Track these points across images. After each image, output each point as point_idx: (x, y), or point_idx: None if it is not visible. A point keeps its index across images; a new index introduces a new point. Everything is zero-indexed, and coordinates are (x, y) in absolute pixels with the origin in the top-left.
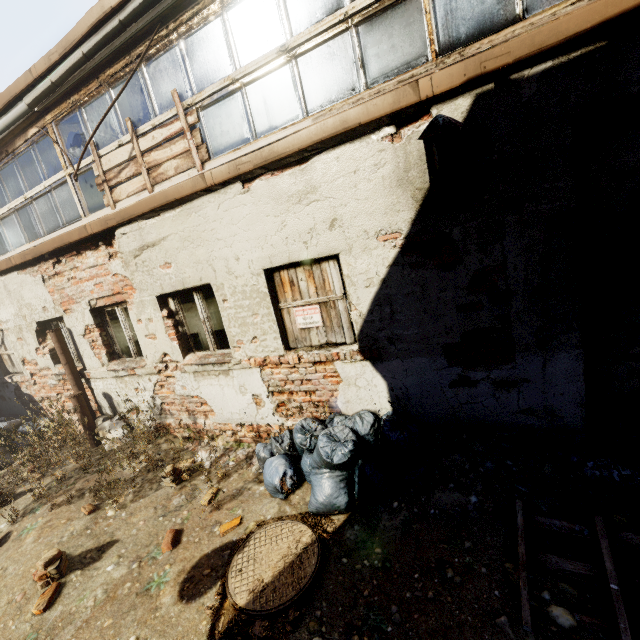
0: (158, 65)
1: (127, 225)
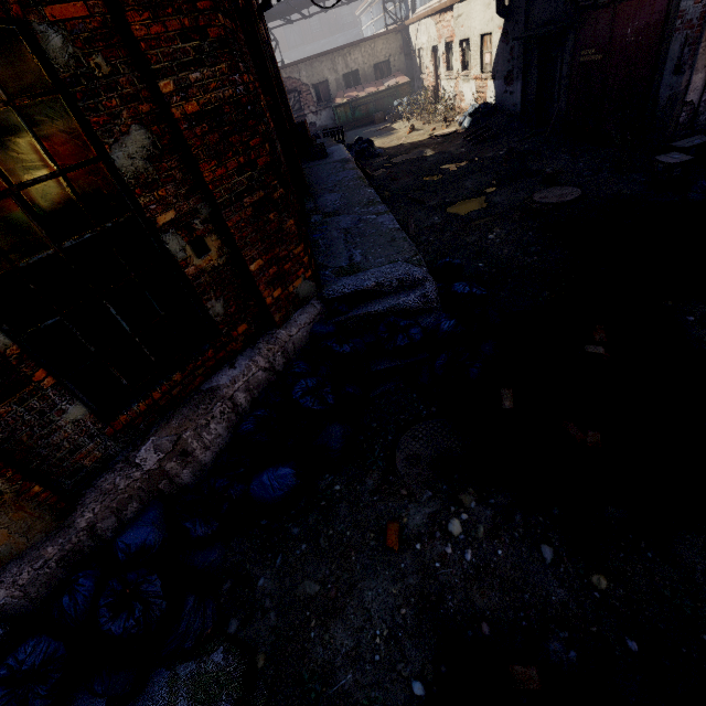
0: None
1: (456, 5)
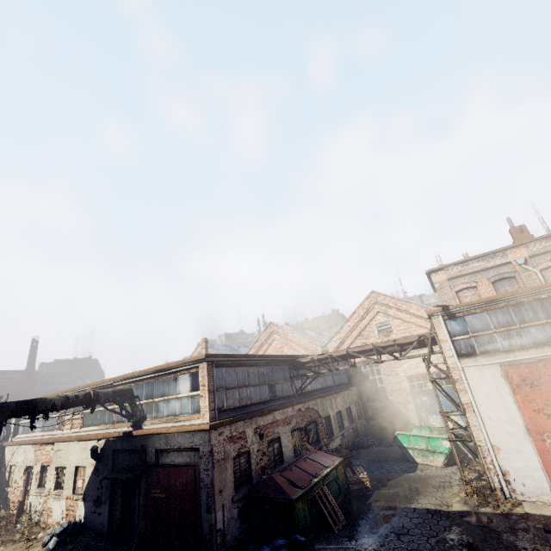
0: None
1: (58, 442)
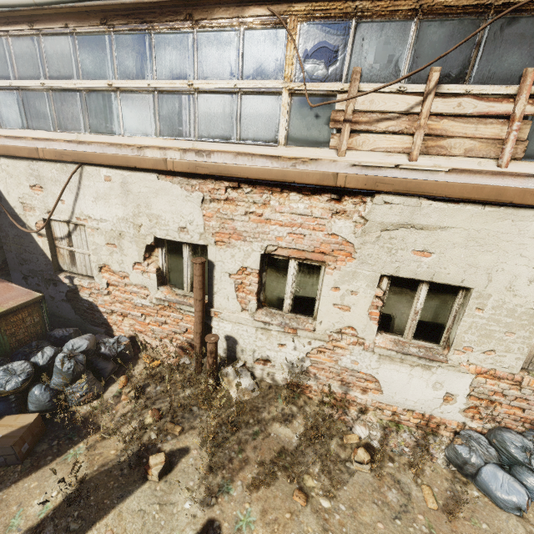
0: (524, 27)
1: (399, 196)
